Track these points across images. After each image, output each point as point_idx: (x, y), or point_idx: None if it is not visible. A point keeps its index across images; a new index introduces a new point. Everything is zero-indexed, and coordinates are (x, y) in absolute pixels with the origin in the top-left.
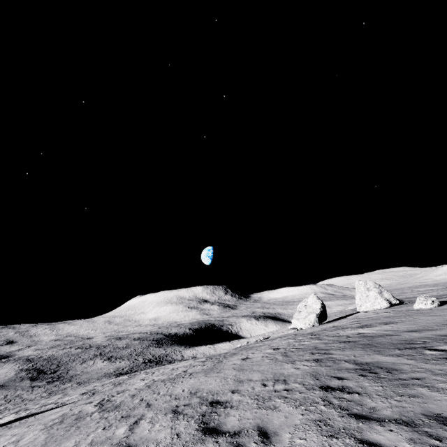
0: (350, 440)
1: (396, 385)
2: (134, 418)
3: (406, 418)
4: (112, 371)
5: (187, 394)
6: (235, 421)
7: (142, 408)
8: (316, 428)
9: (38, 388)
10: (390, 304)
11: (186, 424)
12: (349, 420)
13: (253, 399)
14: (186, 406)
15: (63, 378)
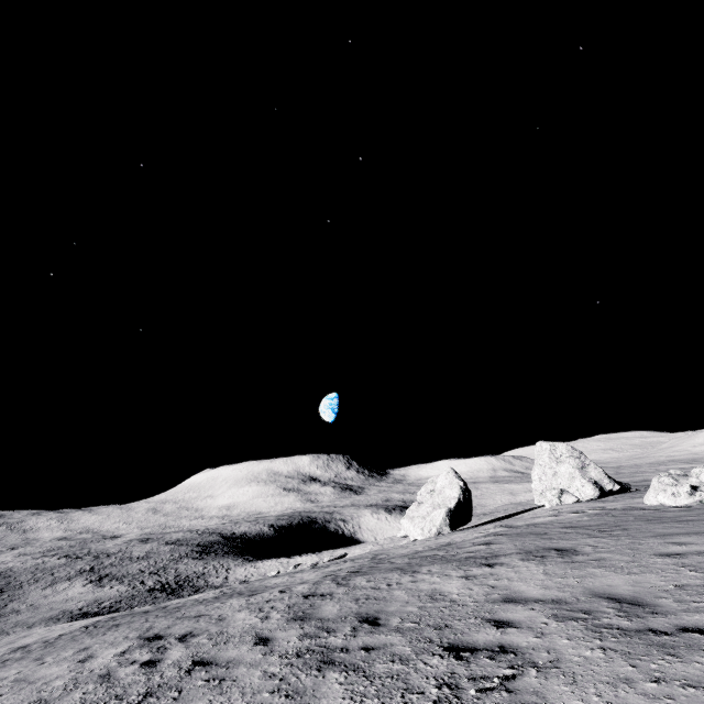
0: None
1: None
2: None
3: None
4: (78, 608)
5: None
6: None
7: None
8: None
9: None
10: (600, 491)
11: None
12: None
13: None
14: None
15: None
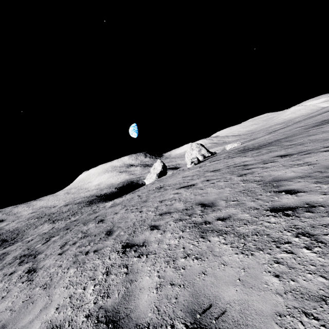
0: None
1: None
2: None
3: None
4: None
5: None
6: None
7: None
8: None
9: None
10: (203, 157)
11: None
12: None
13: None
14: None
15: (16, 243)
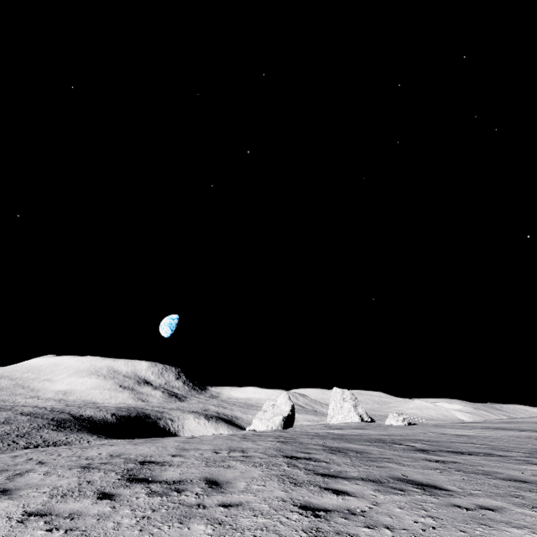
0: (314, 487)
1: (365, 460)
2: (15, 471)
3: (372, 478)
4: None
5: (106, 456)
6: (175, 474)
7: (31, 465)
8: (277, 479)
9: None
10: (361, 420)
11: (103, 475)
12: (315, 477)
13: (200, 461)
14: (104, 463)
15: None
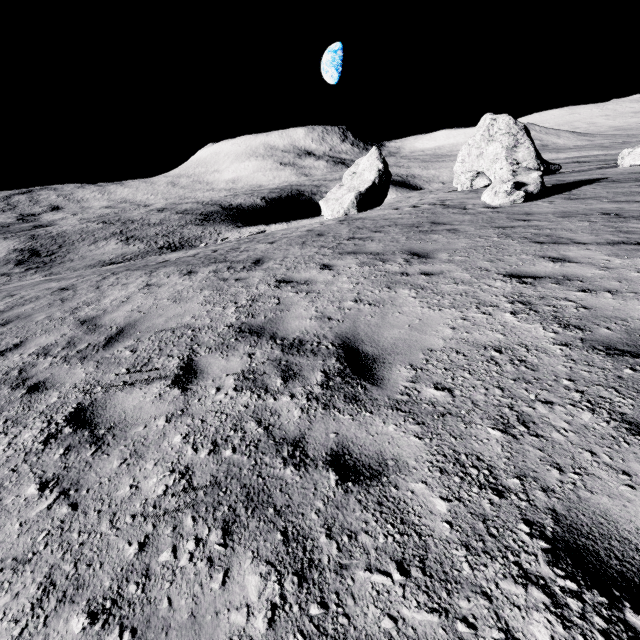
0: None
1: None
2: None
3: None
4: (109, 259)
5: None
6: None
7: None
8: None
9: (2, 278)
10: None
11: None
12: None
13: None
14: None
15: (49, 265)
